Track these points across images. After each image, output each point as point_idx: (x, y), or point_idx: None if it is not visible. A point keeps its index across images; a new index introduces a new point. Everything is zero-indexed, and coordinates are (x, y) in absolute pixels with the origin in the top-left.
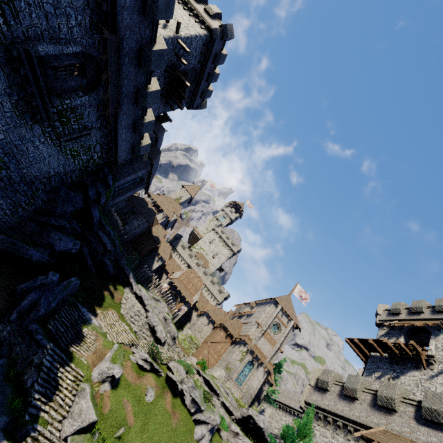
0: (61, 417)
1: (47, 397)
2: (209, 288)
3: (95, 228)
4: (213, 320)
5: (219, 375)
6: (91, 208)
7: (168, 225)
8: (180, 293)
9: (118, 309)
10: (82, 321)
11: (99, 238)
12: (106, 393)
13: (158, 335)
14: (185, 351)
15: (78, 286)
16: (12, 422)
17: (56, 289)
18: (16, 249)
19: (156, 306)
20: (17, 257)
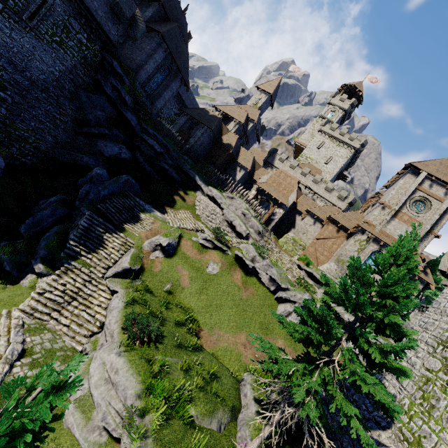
0: (105, 265)
1: (90, 249)
2: (324, 197)
3: (139, 133)
4: (320, 219)
5: (326, 268)
6: (122, 110)
7: (251, 138)
8: (272, 197)
9: (193, 210)
10: (139, 209)
11: (146, 142)
12: (158, 259)
13: (238, 229)
14: (289, 253)
15: (138, 186)
16: (51, 256)
17: (106, 182)
18: (74, 159)
19: (232, 203)
20: (79, 166)
